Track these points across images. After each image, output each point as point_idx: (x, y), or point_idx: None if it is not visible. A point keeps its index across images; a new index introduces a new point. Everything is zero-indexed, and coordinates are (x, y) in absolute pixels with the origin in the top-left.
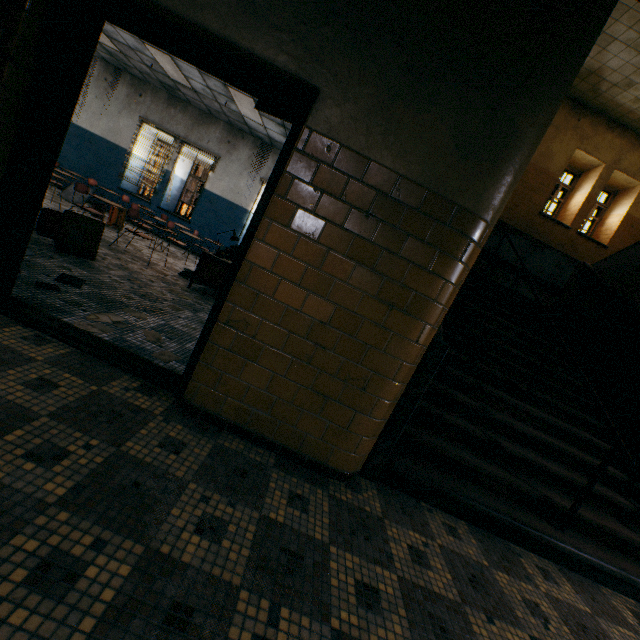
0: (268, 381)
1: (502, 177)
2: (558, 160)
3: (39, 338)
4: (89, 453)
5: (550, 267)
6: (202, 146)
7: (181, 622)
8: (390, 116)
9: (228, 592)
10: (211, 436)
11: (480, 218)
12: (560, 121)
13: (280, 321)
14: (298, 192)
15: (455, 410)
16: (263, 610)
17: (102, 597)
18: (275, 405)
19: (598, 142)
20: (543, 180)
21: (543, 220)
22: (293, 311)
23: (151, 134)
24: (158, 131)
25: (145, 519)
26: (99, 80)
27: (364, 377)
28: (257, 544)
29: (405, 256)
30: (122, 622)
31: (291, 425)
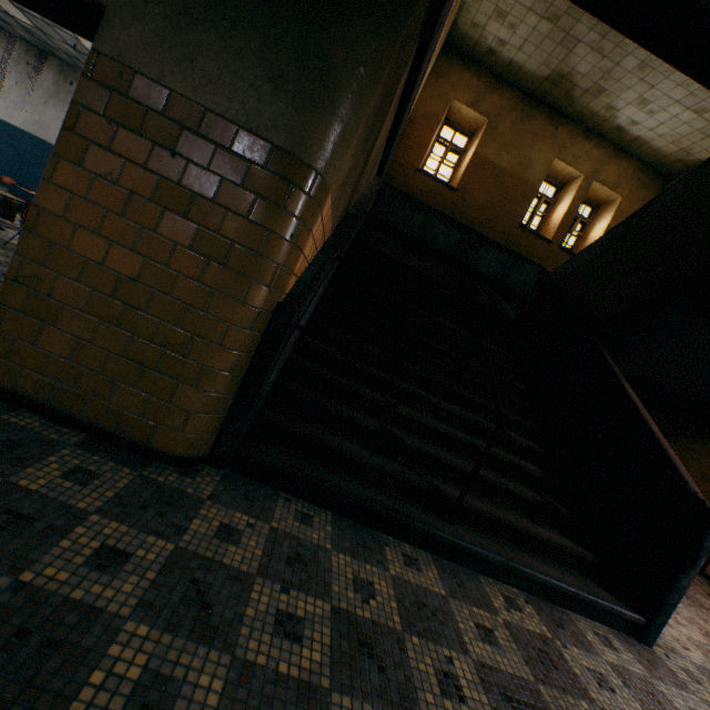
0: (72, 348)
1: (322, 116)
2: (537, 170)
3: None
4: None
5: (532, 283)
6: None
7: None
8: (189, 41)
9: None
10: None
11: (302, 161)
12: (538, 129)
13: (81, 277)
14: (89, 125)
15: (360, 406)
16: None
17: None
18: (83, 377)
19: (576, 152)
20: (523, 191)
21: (524, 233)
22: (95, 265)
23: None
24: None
25: None
26: (20, 64)
27: (185, 342)
28: None
29: (220, 202)
30: None
31: (104, 400)
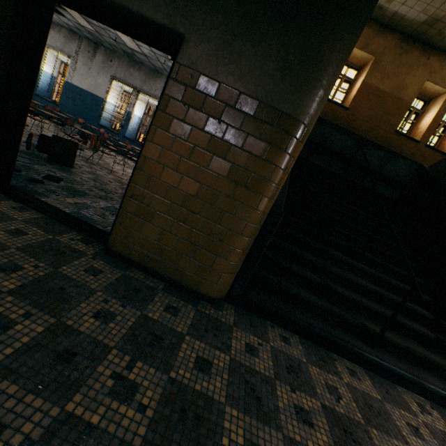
0: (159, 235)
1: (313, 90)
2: (411, 90)
3: (22, 208)
4: (36, 270)
5: (403, 172)
6: (151, 93)
7: (67, 358)
8: (232, 51)
9: (104, 349)
10: (122, 269)
11: (298, 120)
12: (413, 60)
13: (165, 195)
14: (173, 107)
15: (304, 265)
16: (125, 361)
17: (21, 340)
18: (164, 251)
19: (444, 75)
20: (399, 106)
21: (398, 136)
22: (173, 188)
23: (119, 87)
24: (123, 85)
25: (62, 306)
26: (85, 52)
27: (221, 233)
28: (133, 328)
29: (246, 149)
30: (30, 353)
31: (174, 264)
